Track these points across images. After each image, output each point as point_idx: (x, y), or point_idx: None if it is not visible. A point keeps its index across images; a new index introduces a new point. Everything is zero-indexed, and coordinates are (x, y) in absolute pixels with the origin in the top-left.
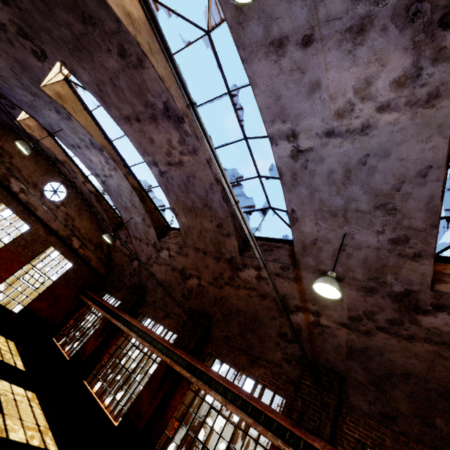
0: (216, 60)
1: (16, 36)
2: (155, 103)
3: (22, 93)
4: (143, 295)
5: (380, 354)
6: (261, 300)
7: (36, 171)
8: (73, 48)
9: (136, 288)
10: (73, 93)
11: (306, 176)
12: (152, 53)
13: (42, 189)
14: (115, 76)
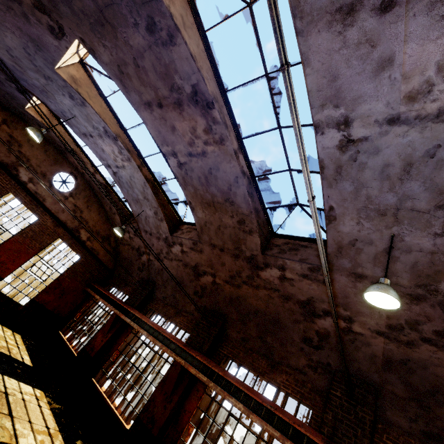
0: (256, 36)
1: (32, 10)
2: (182, 86)
3: (35, 76)
4: (152, 291)
5: (424, 367)
6: (284, 302)
7: (45, 160)
8: (95, 22)
9: (145, 283)
10: (88, 77)
11: (353, 169)
12: (185, 28)
13: (51, 179)
14: (140, 56)
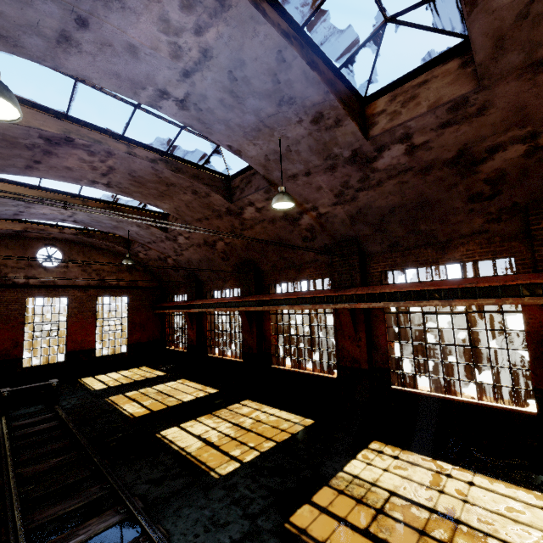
0: None
1: None
2: (32, 142)
3: None
4: (197, 279)
5: (369, 207)
6: (274, 225)
7: (16, 254)
8: None
9: (188, 278)
10: None
11: (208, 116)
12: None
13: (39, 264)
14: None
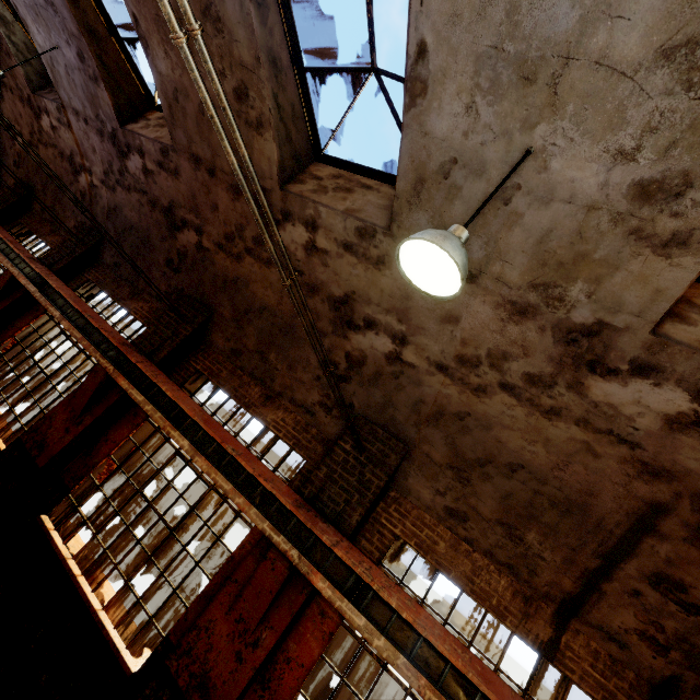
0: None
1: None
2: None
3: None
4: None
5: (122, 211)
6: (62, 161)
7: None
8: None
9: None
10: None
11: None
12: None
13: None
14: None
